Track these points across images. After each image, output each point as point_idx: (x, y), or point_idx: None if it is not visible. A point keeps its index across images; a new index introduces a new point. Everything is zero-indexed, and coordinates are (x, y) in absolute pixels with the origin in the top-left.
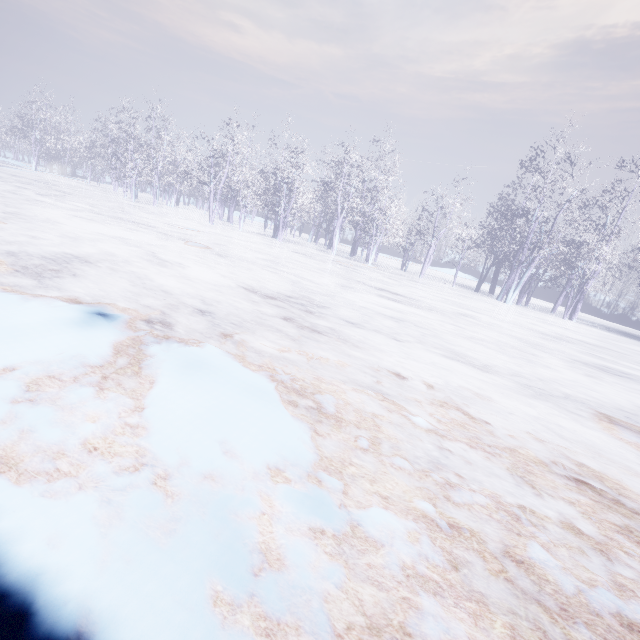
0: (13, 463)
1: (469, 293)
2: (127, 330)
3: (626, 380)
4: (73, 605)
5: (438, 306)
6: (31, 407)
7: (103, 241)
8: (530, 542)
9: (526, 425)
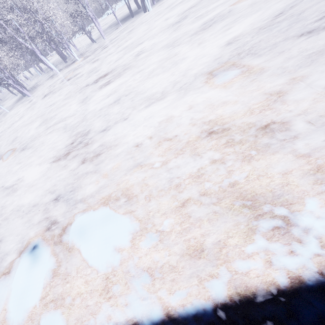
0: (80, 316)
1: (131, 23)
2: (48, 242)
3: (214, 25)
4: (126, 323)
5: (125, 61)
6: (63, 301)
7: None
8: (204, 183)
9: (188, 119)
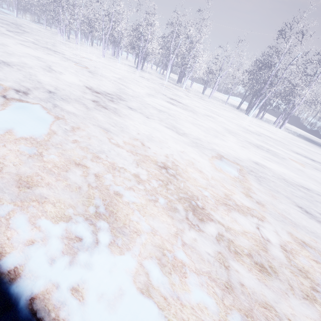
0: None
1: (231, 109)
2: (3, 92)
3: (265, 152)
4: None
5: (199, 111)
6: None
7: (26, 57)
8: (109, 174)
9: (170, 152)
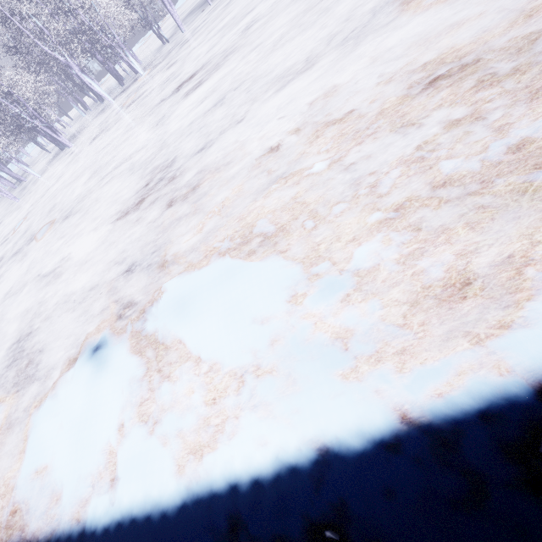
0: (198, 447)
1: None
2: (121, 337)
3: None
4: (303, 447)
5: (225, 45)
6: (161, 425)
7: (5, 311)
8: (439, 165)
9: (372, 79)
